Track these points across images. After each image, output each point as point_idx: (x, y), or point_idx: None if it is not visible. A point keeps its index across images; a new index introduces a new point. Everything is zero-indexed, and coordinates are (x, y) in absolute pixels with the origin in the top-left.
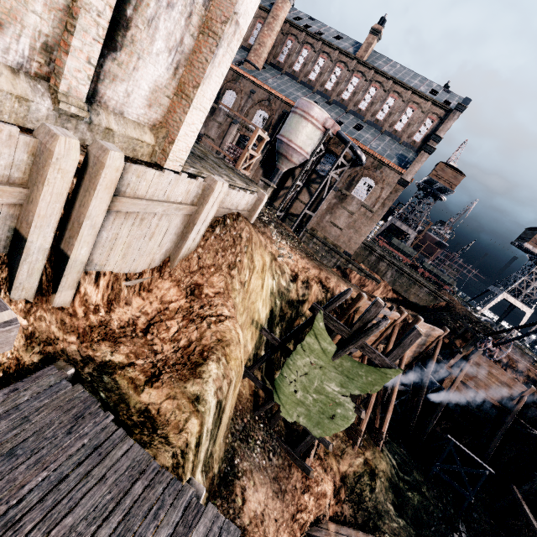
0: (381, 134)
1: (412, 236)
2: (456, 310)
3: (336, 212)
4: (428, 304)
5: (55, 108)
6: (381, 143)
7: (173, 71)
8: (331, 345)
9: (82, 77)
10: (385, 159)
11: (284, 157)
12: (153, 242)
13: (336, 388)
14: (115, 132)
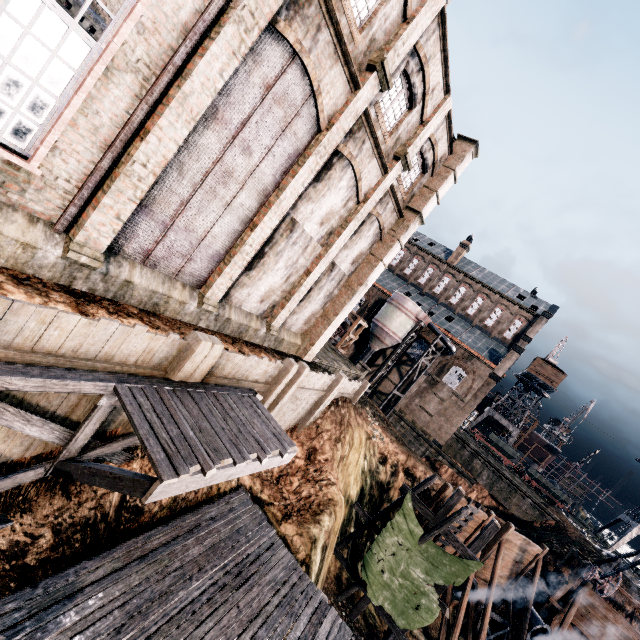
0: (471, 327)
1: (514, 433)
2: (567, 533)
3: (426, 397)
4: (534, 521)
5: (267, 332)
6: (471, 336)
7: (323, 305)
8: (417, 527)
9: (283, 317)
10: (475, 352)
11: (378, 338)
12: (294, 414)
13: (421, 574)
14: (285, 340)
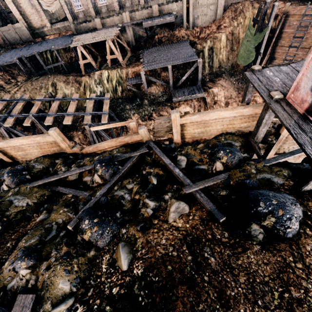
0: None
1: None
2: None
3: None
4: None
5: None
6: None
7: None
8: (253, 31)
9: None
10: None
11: None
12: (208, 17)
13: (252, 47)
14: None
